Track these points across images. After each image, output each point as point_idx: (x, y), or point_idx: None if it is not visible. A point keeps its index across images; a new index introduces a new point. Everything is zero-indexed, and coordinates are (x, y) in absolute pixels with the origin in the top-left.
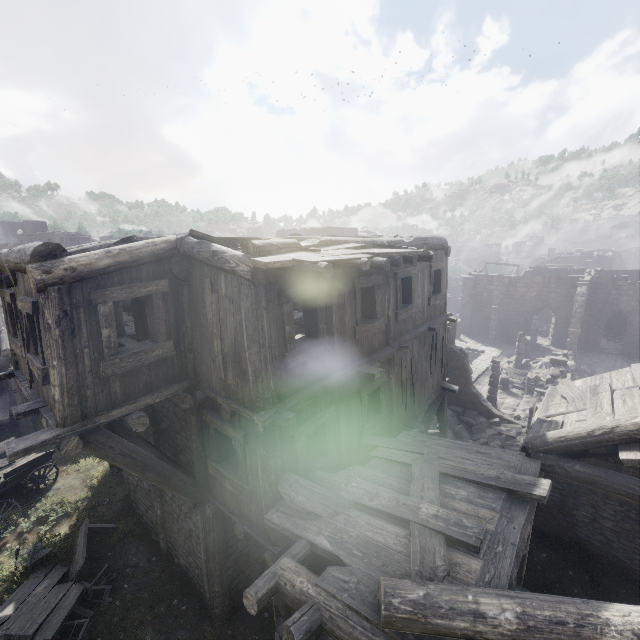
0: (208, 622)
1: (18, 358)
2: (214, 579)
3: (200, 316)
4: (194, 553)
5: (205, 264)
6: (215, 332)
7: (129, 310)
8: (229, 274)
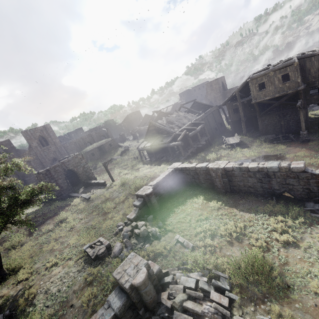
0: (309, 131)
1: (257, 97)
2: (308, 122)
3: (304, 69)
4: (300, 122)
5: (305, 58)
6: (311, 68)
7: (241, 96)
8: (315, 56)
